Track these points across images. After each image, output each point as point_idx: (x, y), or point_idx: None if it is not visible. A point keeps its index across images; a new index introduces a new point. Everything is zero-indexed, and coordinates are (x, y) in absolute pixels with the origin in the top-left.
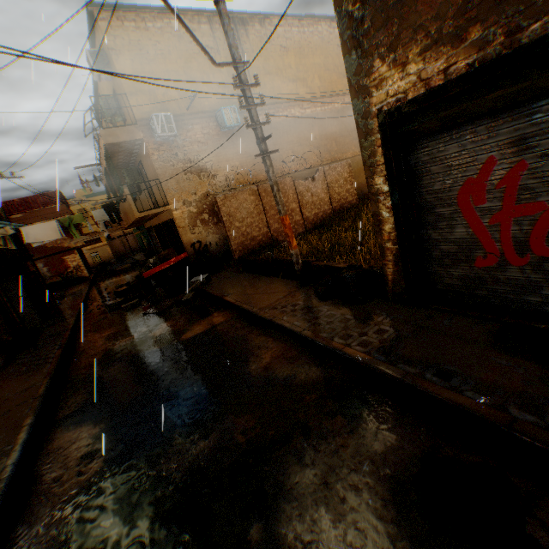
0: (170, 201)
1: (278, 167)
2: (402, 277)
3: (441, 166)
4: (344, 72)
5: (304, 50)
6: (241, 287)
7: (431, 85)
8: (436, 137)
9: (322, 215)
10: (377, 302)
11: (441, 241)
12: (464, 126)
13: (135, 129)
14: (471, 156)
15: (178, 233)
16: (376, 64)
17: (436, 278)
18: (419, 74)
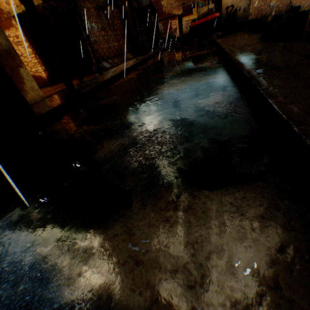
0: None
1: None
2: None
3: None
4: None
5: None
6: (233, 39)
7: None
8: None
9: None
10: (289, 42)
11: None
12: None
13: None
14: None
15: None
16: None
17: None
18: None
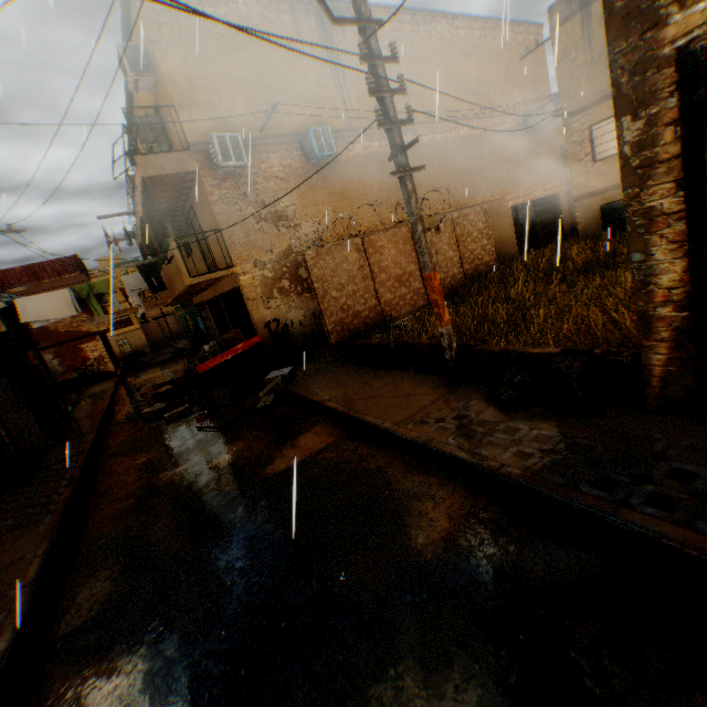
0: (235, 261)
1: (385, 215)
2: (689, 369)
3: None
4: (471, 88)
5: (419, 55)
6: (349, 387)
7: None
8: None
9: (450, 282)
10: (623, 414)
11: None
12: None
13: (186, 157)
14: None
15: (247, 308)
16: None
17: None
18: None
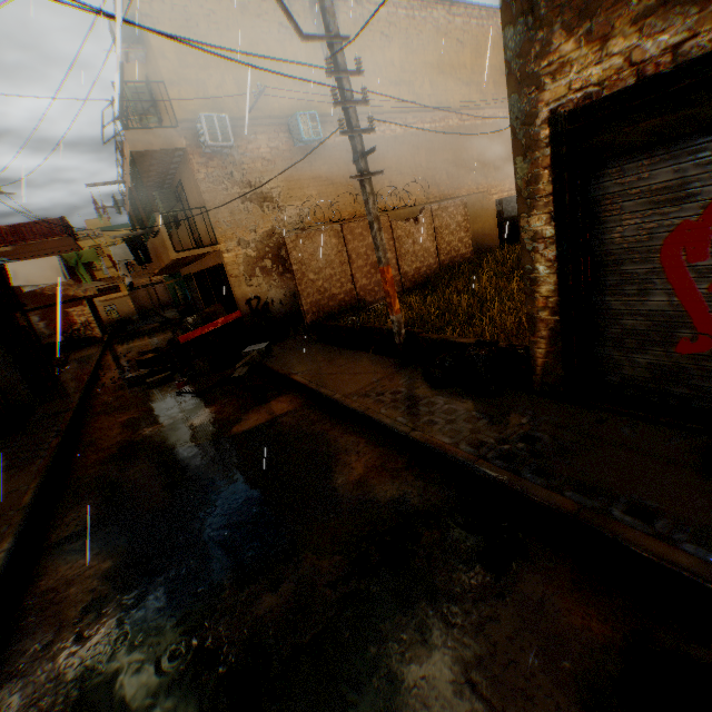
0: (220, 238)
1: None
2: (559, 362)
3: (639, 202)
4: (464, 78)
5: (413, 42)
6: (315, 363)
7: (647, 72)
8: (637, 157)
9: (426, 271)
10: (516, 395)
11: (624, 313)
12: (687, 140)
13: (175, 135)
14: (692, 187)
15: (229, 284)
16: (556, 39)
17: (609, 366)
18: (627, 54)
